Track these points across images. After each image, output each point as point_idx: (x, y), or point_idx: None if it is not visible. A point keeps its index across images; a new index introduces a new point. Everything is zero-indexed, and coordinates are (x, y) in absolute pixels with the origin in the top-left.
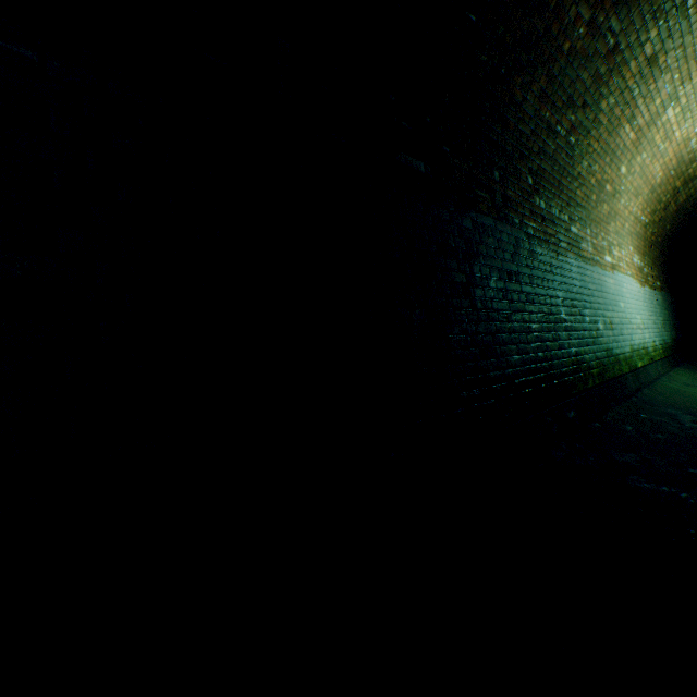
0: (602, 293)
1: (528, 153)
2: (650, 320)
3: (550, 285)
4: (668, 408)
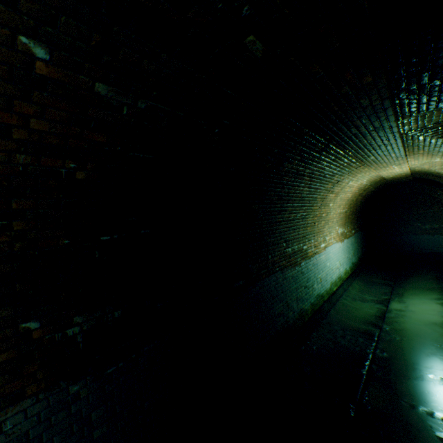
0: (318, 266)
1: (284, 234)
2: (345, 258)
3: (291, 286)
4: (336, 326)
